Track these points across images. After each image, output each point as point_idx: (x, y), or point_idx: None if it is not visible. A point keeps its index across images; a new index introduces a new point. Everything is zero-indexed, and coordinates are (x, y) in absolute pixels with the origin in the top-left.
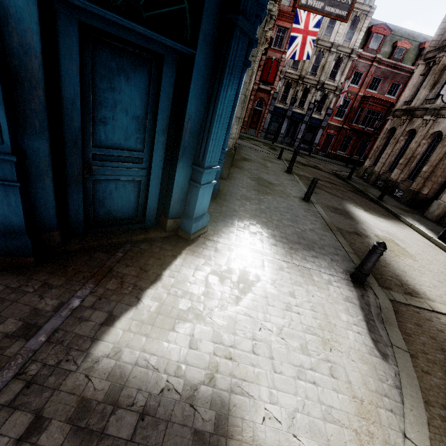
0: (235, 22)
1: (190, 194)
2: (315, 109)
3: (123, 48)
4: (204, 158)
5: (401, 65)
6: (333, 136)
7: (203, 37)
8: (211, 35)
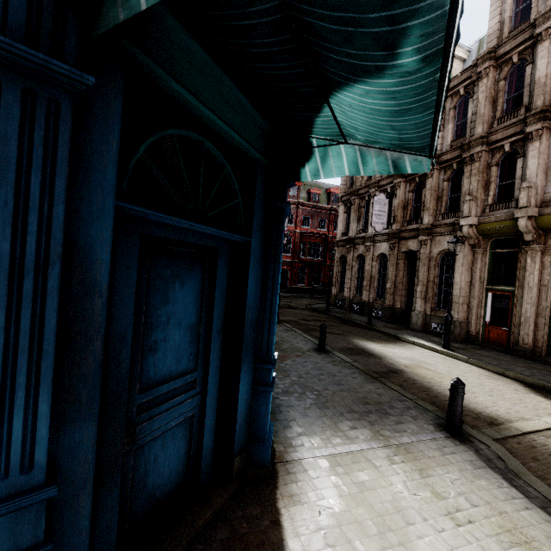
0: (283, 208)
1: (256, 404)
2: None
3: (179, 250)
4: (269, 350)
5: (320, 205)
6: (288, 271)
7: (255, 225)
8: (261, 221)
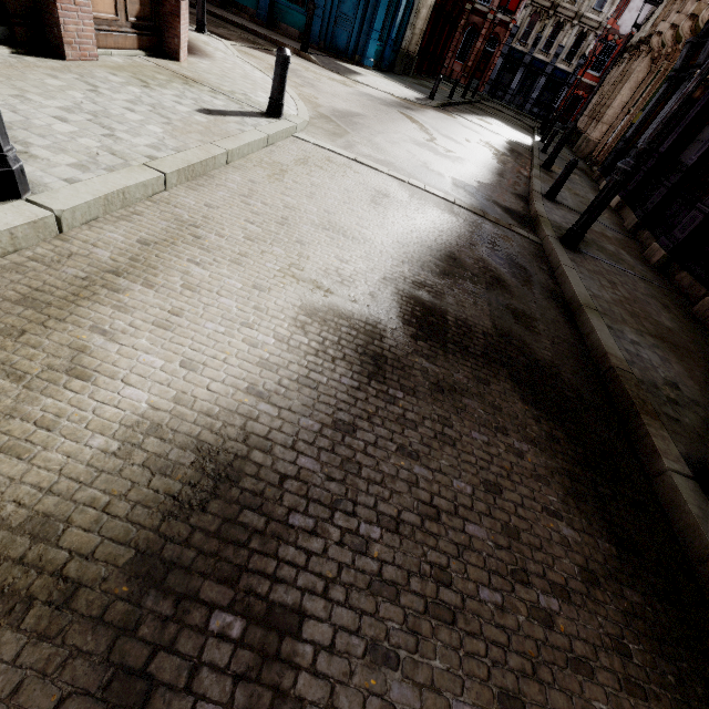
0: None
1: (367, 44)
2: (564, 55)
3: None
4: (374, 25)
5: None
6: (581, 101)
7: None
8: None
